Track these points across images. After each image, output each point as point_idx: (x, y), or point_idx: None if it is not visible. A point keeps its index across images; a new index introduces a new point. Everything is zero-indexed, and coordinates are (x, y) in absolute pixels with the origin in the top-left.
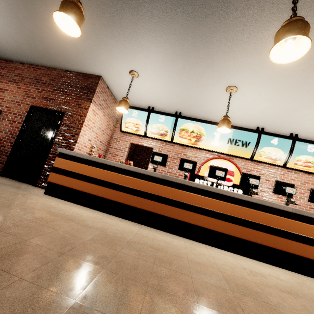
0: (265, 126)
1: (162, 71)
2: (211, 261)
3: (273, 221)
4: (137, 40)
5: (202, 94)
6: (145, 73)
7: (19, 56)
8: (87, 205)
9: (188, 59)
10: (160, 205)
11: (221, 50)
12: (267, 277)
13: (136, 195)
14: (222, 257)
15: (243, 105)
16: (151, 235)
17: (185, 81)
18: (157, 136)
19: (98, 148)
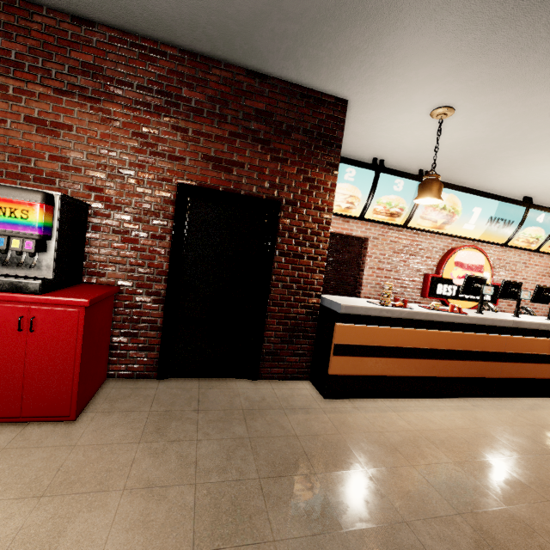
0: (537, 196)
1: (512, 119)
2: None
3: None
4: None
5: (520, 156)
6: (470, 115)
7: (96, 0)
8: (406, 395)
9: None
10: (508, 366)
11: None
12: None
13: (479, 359)
14: None
15: None
16: (541, 419)
17: (526, 138)
18: (383, 217)
19: None
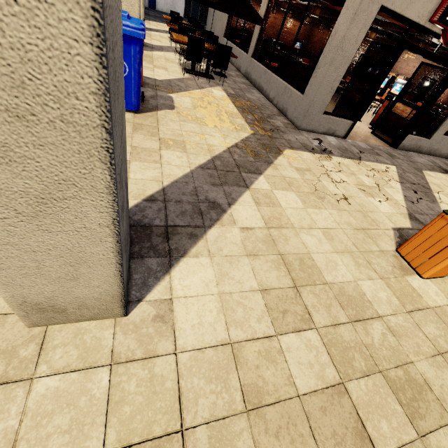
0: None
1: None
2: None
3: None
4: None
5: None
6: None
7: None
8: None
9: None
10: None
11: None
12: None
13: None
14: None
15: None
16: None
17: None
18: None
19: (447, 97)
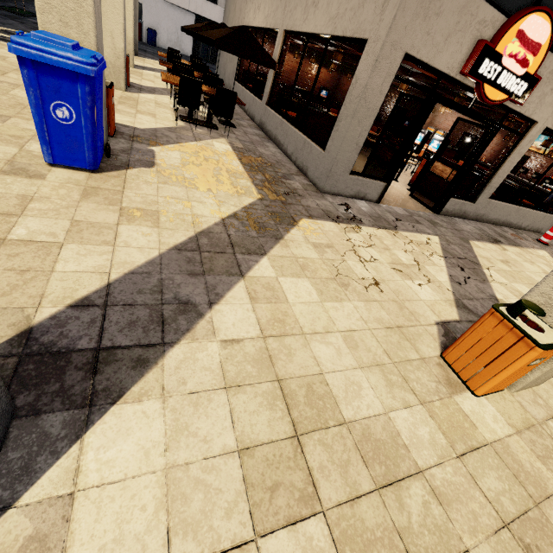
0: None
1: None
2: None
3: None
4: None
5: None
6: None
7: None
8: None
9: None
10: None
11: None
12: None
13: None
14: None
15: None
16: None
17: None
18: (535, 149)
19: (491, 155)
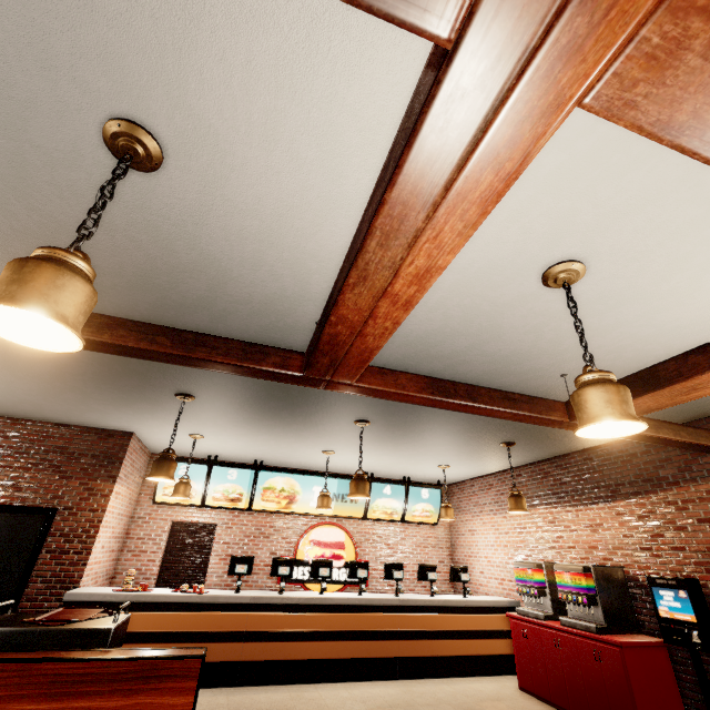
0: (374, 471)
1: (241, 437)
2: (322, 704)
3: (384, 621)
4: (213, 422)
5: (295, 452)
6: (215, 436)
7: None
8: None
9: (277, 435)
10: (251, 646)
11: (312, 435)
12: (376, 698)
13: (215, 640)
14: (334, 693)
15: (345, 459)
16: (247, 699)
17: (272, 444)
18: (225, 503)
19: (111, 552)
